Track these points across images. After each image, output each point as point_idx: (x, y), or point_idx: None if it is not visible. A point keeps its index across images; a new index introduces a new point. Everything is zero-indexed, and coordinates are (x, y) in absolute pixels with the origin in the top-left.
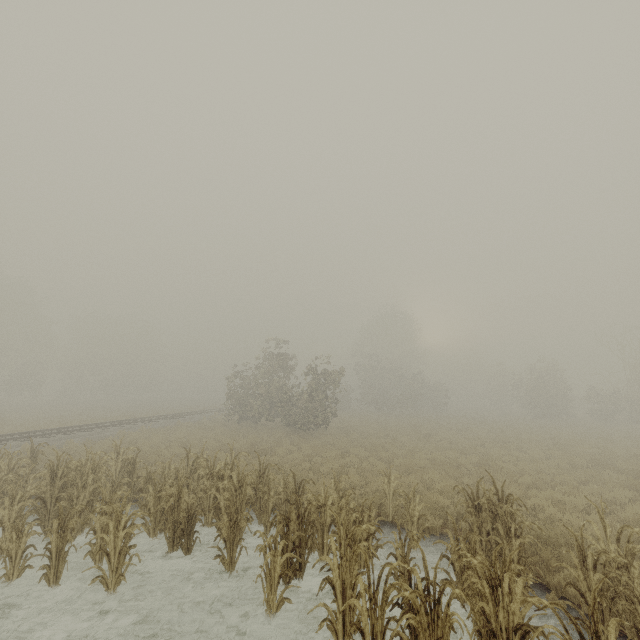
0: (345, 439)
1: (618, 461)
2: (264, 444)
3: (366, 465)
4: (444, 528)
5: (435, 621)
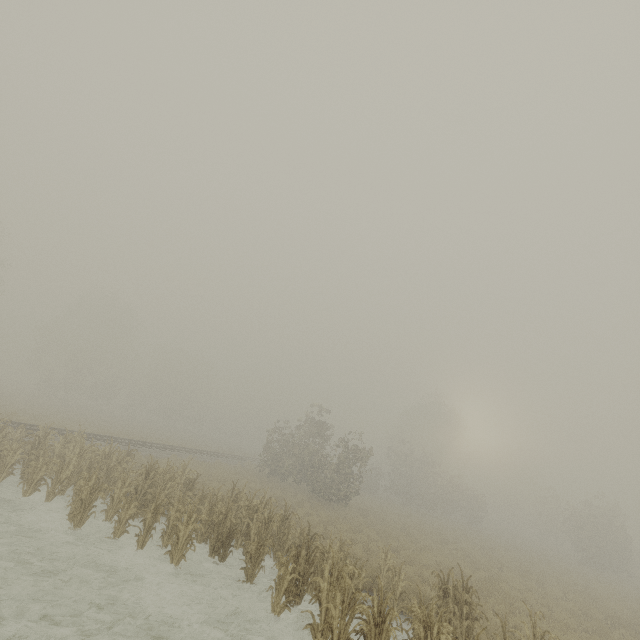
0: (361, 519)
1: None
2: (288, 501)
3: (373, 546)
4: None
5: (380, 636)
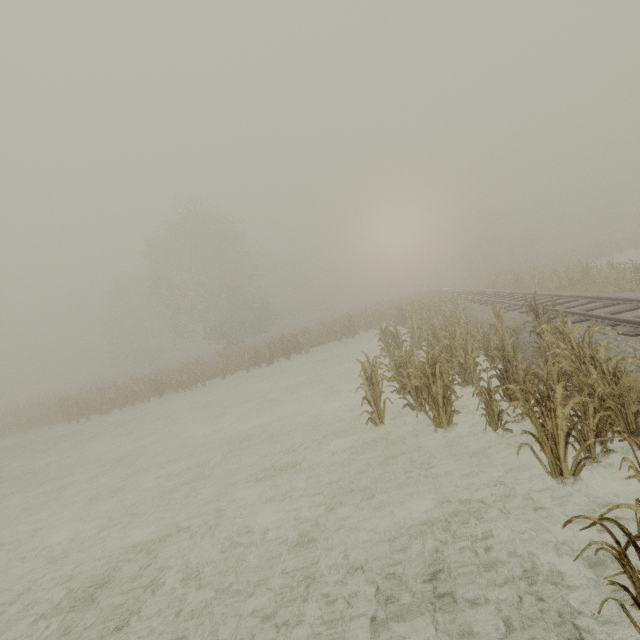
0: None
1: None
2: None
3: None
4: None
5: None
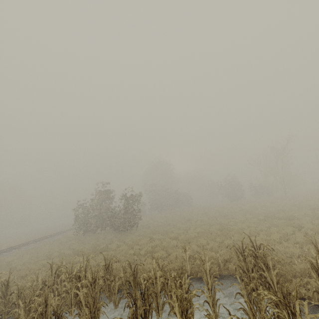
0: (148, 231)
1: (276, 214)
2: (102, 245)
3: (165, 243)
4: (219, 271)
5: None
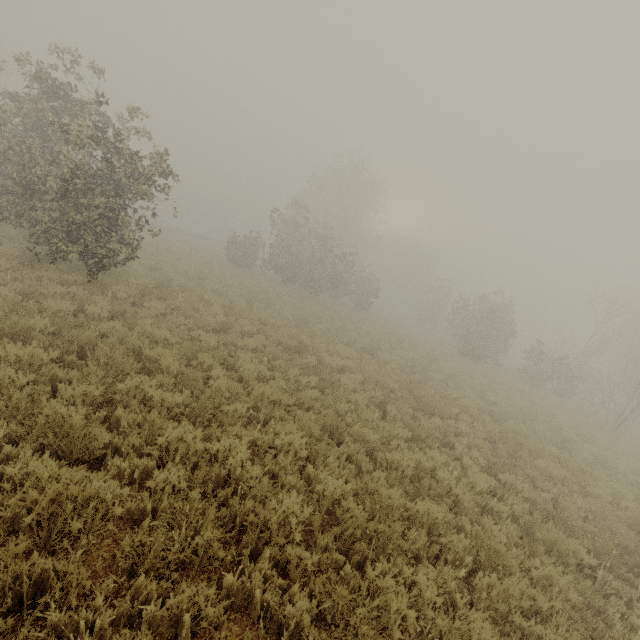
0: (95, 308)
1: None
2: None
3: None
4: None
5: None
